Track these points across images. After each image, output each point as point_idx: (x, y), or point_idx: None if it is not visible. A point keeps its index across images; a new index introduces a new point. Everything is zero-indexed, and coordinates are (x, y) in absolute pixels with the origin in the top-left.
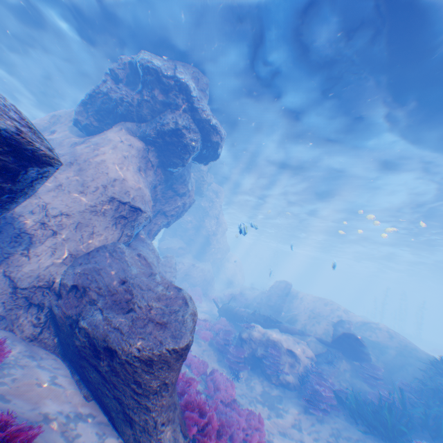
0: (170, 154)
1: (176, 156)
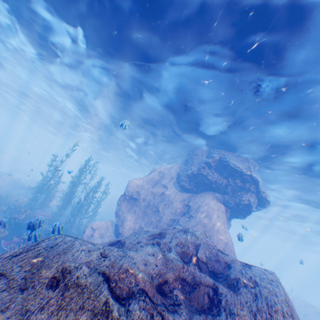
0: (237, 212)
1: (240, 214)
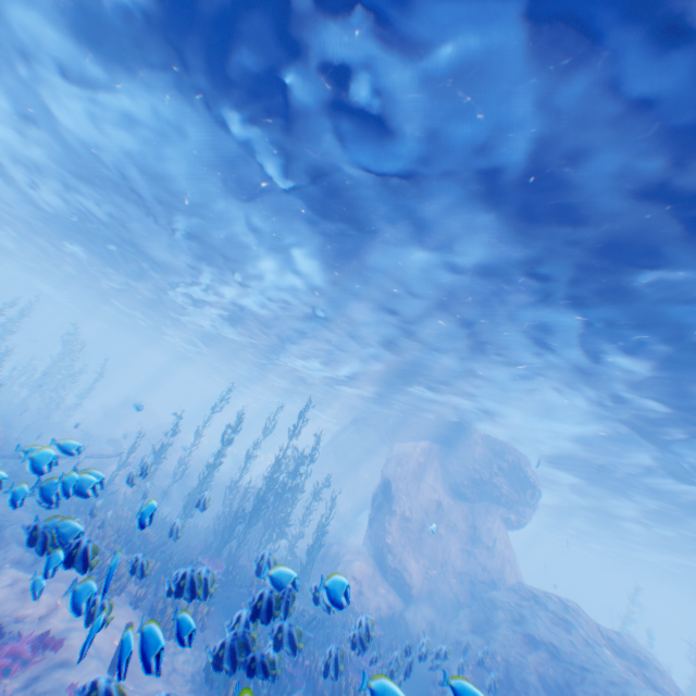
0: (507, 525)
1: (510, 527)
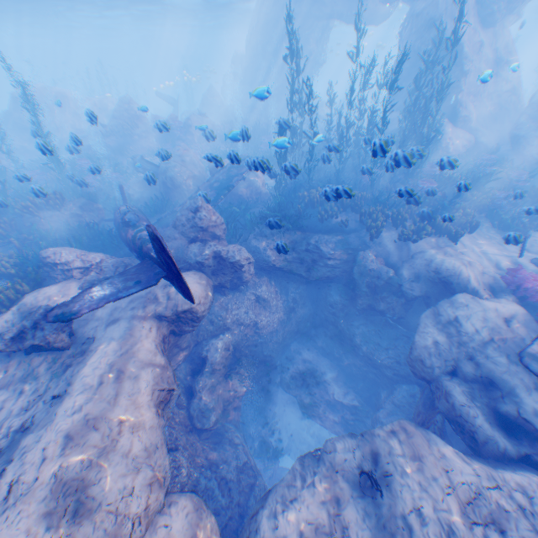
0: None
1: None
